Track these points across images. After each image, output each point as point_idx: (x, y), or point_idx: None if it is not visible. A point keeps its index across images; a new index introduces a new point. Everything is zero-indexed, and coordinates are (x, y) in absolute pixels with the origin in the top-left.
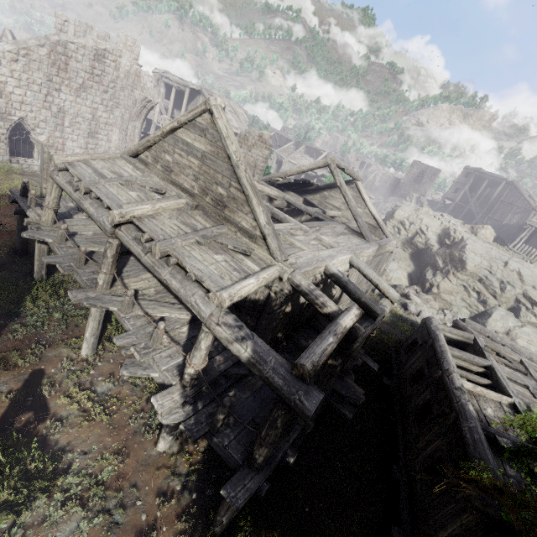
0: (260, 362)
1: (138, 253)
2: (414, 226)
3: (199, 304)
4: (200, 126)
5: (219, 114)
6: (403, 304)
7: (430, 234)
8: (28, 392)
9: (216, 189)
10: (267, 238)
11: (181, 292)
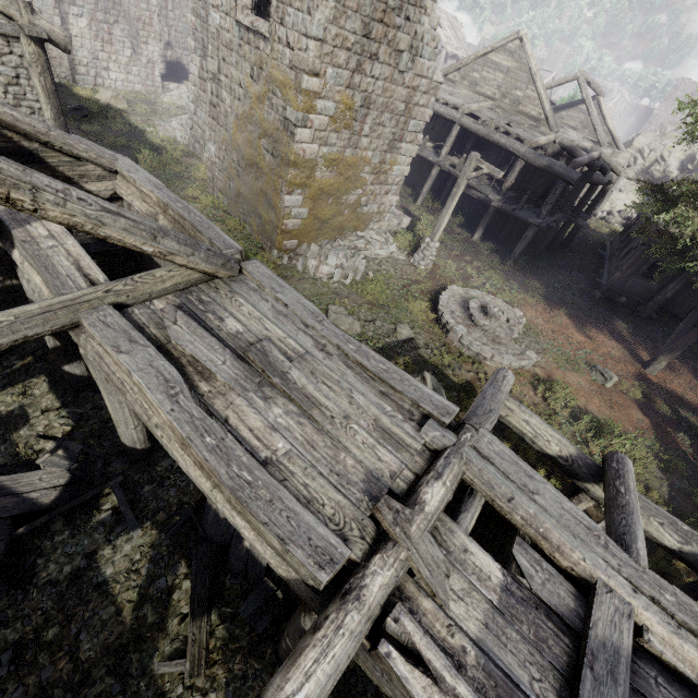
0: (553, 165)
1: (477, 129)
2: (654, 154)
3: (518, 148)
4: (510, 50)
5: (527, 40)
6: (624, 224)
7: (671, 161)
8: (406, 212)
9: (514, 93)
10: (548, 119)
11: (507, 144)
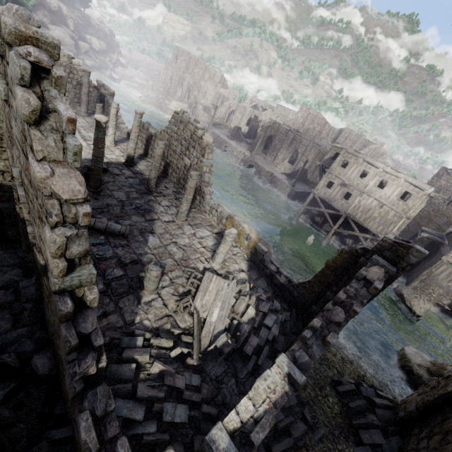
0: None
1: None
2: None
3: None
4: None
5: None
6: None
7: None
8: None
9: None
10: None
11: None
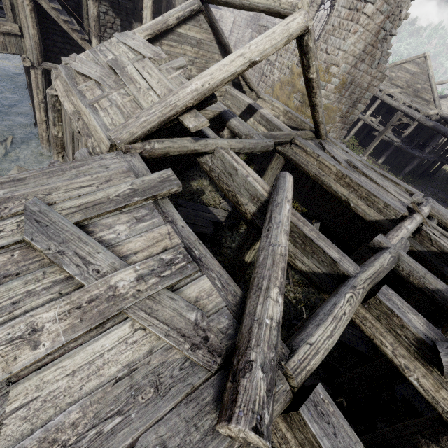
0: (437, 125)
1: (391, 103)
2: None
3: (416, 115)
4: (417, 62)
5: (429, 58)
6: None
7: None
8: None
9: (416, 85)
10: (435, 101)
11: (409, 112)
